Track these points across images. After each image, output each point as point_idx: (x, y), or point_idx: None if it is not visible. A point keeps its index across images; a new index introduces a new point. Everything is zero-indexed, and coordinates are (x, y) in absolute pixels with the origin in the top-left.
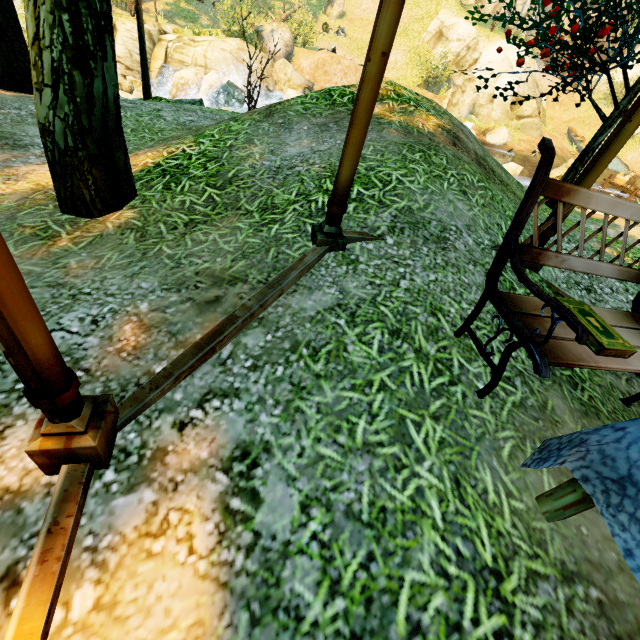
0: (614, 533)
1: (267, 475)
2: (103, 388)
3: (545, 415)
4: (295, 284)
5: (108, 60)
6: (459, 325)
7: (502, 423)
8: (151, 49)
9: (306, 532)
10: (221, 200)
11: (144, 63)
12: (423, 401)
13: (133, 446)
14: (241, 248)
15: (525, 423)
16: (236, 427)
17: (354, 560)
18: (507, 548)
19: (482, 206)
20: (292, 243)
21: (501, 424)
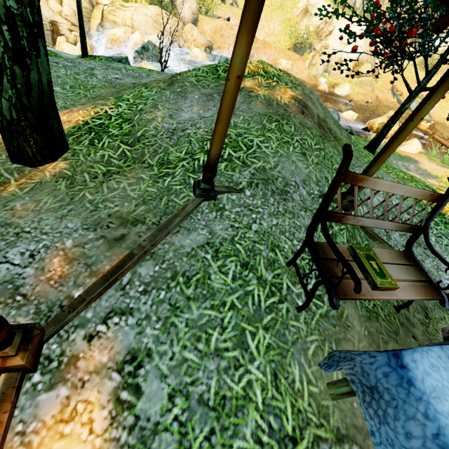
0: (366, 419)
1: (147, 374)
2: (35, 309)
3: (341, 322)
4: (179, 226)
5: (41, 56)
6: (290, 257)
7: (311, 330)
8: (91, 10)
9: (170, 415)
10: (131, 155)
11: (82, 29)
12: (259, 316)
13: (55, 354)
14: (142, 195)
15: (326, 329)
16: (129, 338)
17: (201, 434)
18: (303, 421)
19: (316, 164)
20: (179, 193)
21: (310, 331)
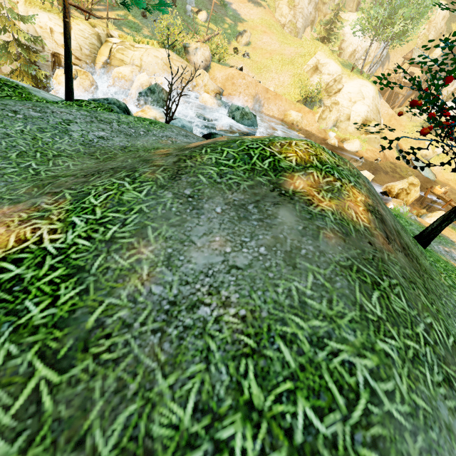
0: None
1: None
2: None
3: None
4: None
5: None
6: None
7: None
8: (98, 47)
9: None
10: (53, 408)
11: (68, 70)
12: None
13: None
14: None
15: None
16: None
17: None
18: None
19: None
20: None
21: None
